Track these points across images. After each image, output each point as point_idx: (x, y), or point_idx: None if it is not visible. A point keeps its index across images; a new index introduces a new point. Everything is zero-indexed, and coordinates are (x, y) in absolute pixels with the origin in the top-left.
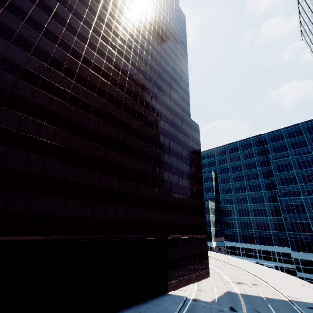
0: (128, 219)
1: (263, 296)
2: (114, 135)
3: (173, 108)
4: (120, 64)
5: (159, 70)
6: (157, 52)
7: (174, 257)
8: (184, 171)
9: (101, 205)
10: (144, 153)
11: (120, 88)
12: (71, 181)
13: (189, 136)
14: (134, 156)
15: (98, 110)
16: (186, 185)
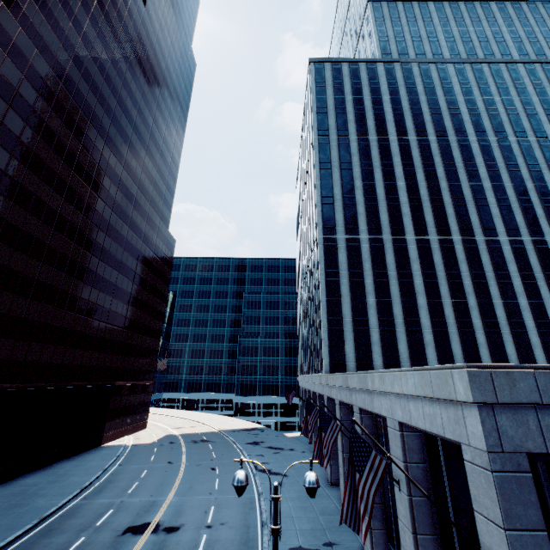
0: (76, 364)
1: (199, 432)
2: (77, 256)
3: (151, 216)
4: (99, 151)
5: (146, 158)
6: (149, 128)
7: (115, 407)
8: (146, 304)
9: (51, 347)
10: (106, 280)
11: (94, 188)
12: (22, 319)
13: (161, 256)
14: (95, 285)
15: (63, 221)
16: (145, 321)
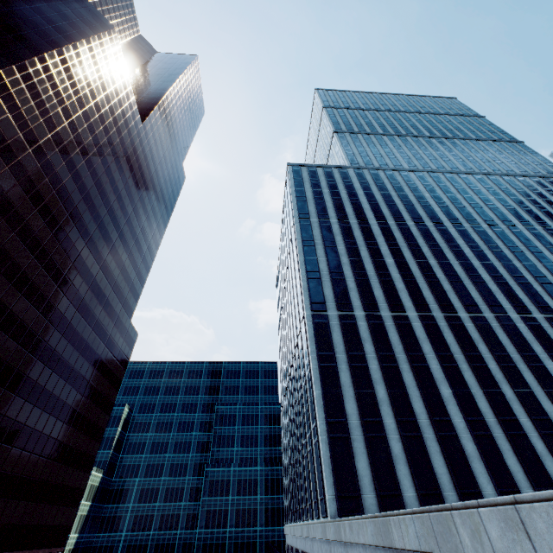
0: None
1: None
2: None
3: (111, 301)
4: (59, 221)
5: (117, 241)
6: (127, 215)
7: None
8: (79, 414)
9: None
10: (22, 375)
11: (39, 256)
12: None
13: (115, 351)
14: None
15: None
16: (72, 440)
